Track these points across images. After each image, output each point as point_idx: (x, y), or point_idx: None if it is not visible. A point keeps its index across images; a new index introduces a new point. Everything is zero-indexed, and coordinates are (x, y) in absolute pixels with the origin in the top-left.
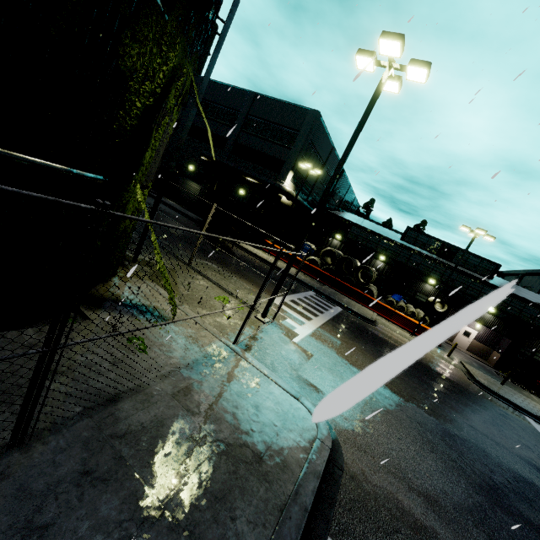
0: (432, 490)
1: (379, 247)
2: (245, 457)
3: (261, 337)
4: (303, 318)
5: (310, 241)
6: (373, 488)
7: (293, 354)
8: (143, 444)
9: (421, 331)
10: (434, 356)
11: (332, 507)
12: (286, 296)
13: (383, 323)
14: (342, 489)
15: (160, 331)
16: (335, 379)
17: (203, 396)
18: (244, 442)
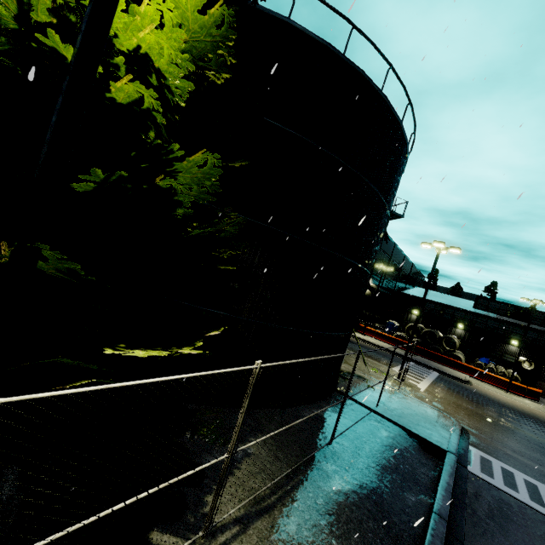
0: (517, 450)
1: (455, 317)
2: (431, 421)
3: (405, 388)
4: (417, 380)
5: (388, 316)
6: (485, 442)
7: (425, 396)
8: (401, 412)
9: (514, 387)
10: (531, 407)
11: (468, 440)
12: (398, 366)
13: (477, 383)
14: (471, 439)
15: (370, 384)
16: (452, 409)
17: (405, 405)
18: (428, 417)
